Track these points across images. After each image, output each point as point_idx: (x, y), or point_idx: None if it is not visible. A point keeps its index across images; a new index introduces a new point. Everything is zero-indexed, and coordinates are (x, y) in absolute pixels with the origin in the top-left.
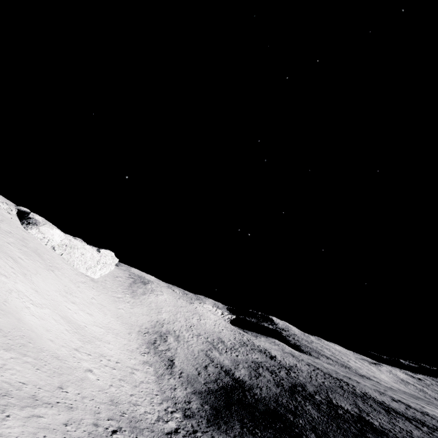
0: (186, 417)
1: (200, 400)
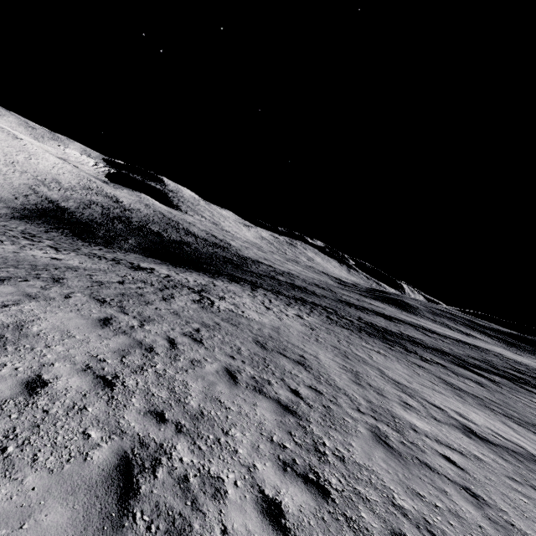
0: None
1: (12, 211)
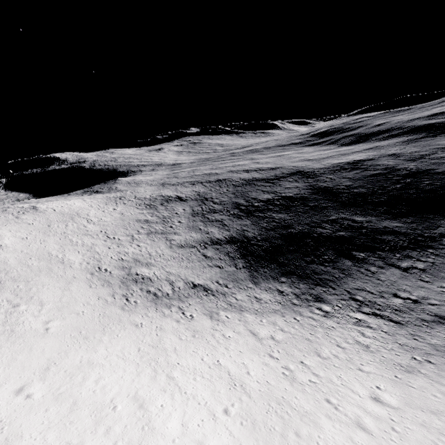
0: (323, 301)
1: (269, 281)
